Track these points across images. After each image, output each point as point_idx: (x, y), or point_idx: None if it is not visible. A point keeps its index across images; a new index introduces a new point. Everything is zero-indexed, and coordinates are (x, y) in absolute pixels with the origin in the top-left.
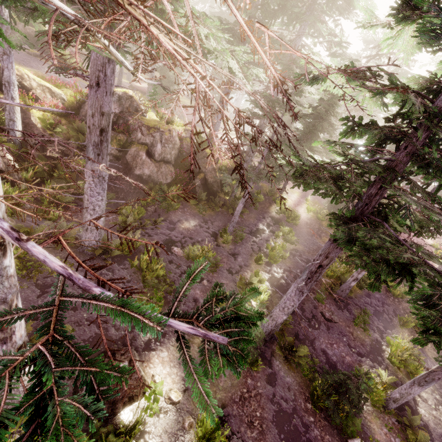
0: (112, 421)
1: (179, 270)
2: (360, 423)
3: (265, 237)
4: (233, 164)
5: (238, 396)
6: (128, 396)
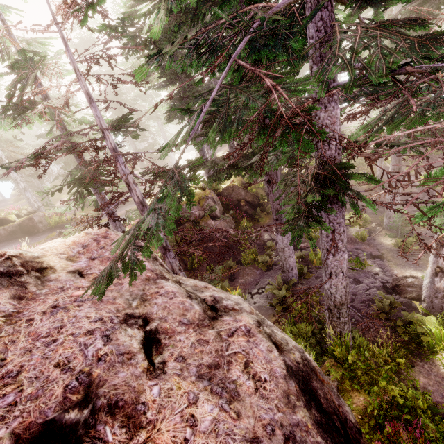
0: None
1: None
2: None
3: None
4: (239, 181)
5: None
6: None
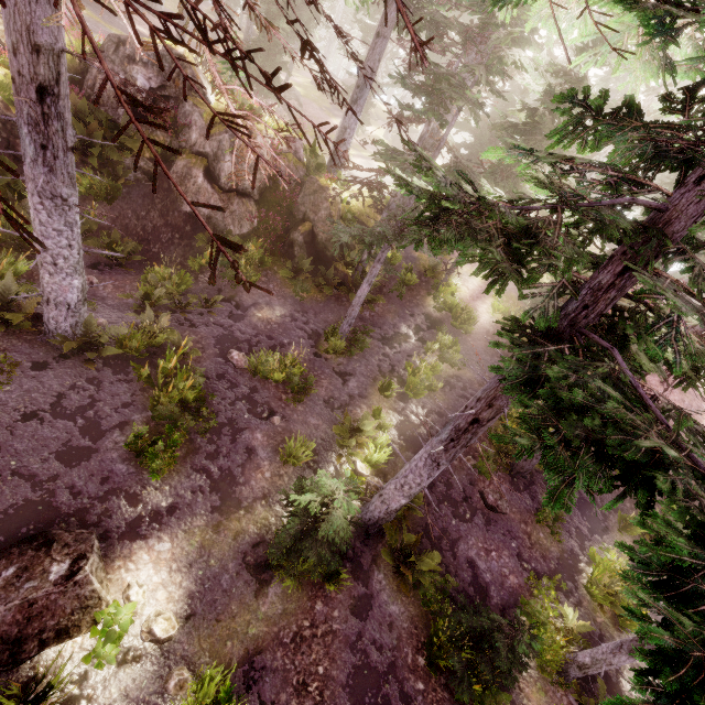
0: (10, 676)
1: (234, 393)
2: (506, 704)
3: (407, 350)
4: (371, 212)
5: (291, 633)
6: (54, 629)
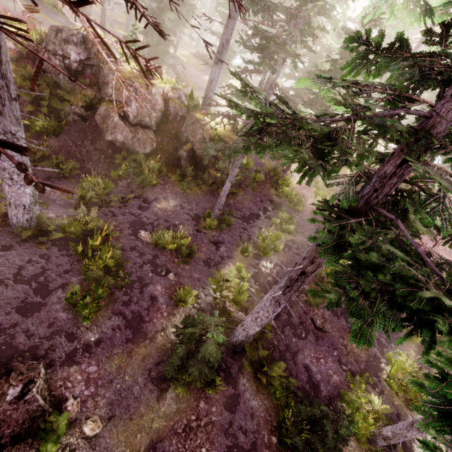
0: None
1: (142, 259)
2: None
3: (259, 224)
4: (231, 135)
5: (183, 425)
6: (10, 435)
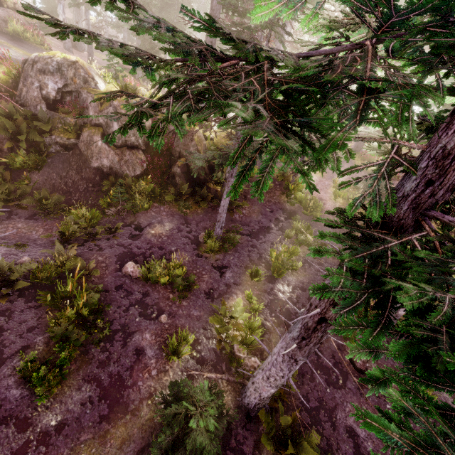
0: None
1: (128, 300)
2: None
3: (271, 239)
4: (230, 143)
5: None
6: None
